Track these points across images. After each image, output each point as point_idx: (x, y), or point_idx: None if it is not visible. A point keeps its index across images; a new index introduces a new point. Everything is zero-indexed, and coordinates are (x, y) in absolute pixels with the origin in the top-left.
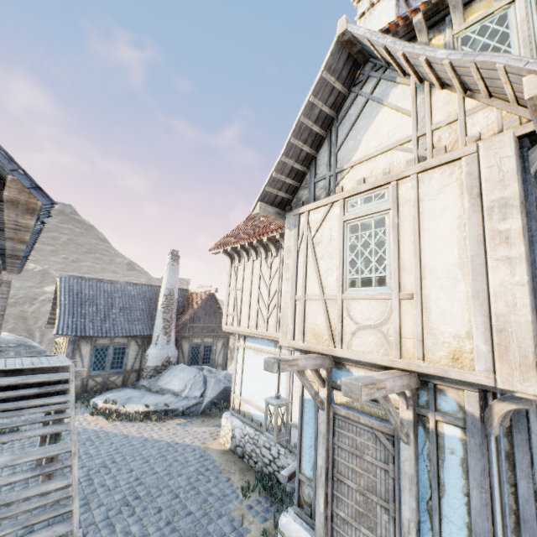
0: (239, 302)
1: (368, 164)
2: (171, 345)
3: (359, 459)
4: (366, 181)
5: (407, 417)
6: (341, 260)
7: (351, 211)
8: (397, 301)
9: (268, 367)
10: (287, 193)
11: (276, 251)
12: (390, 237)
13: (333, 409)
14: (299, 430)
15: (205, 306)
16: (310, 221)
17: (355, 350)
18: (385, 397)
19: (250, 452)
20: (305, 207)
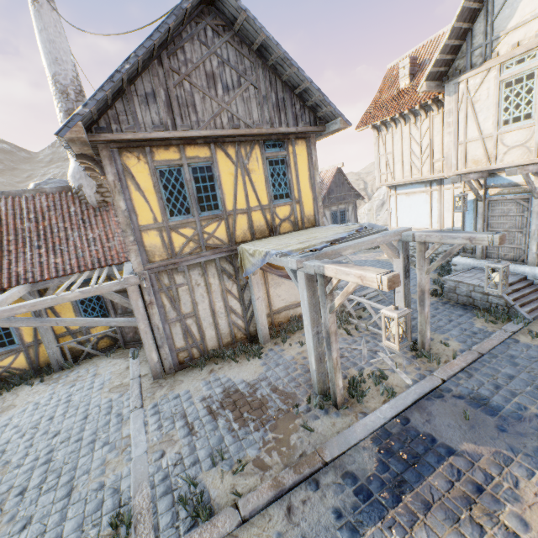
0: (391, 163)
1: (522, 29)
2: None
3: (505, 217)
4: (519, 44)
5: (537, 186)
6: (497, 110)
7: (506, 72)
8: (537, 126)
9: (454, 181)
10: (445, 67)
11: (425, 114)
12: (537, 86)
13: (488, 199)
14: (462, 218)
15: (335, 180)
16: (468, 86)
17: (505, 162)
18: (527, 176)
19: (411, 254)
20: (464, 76)
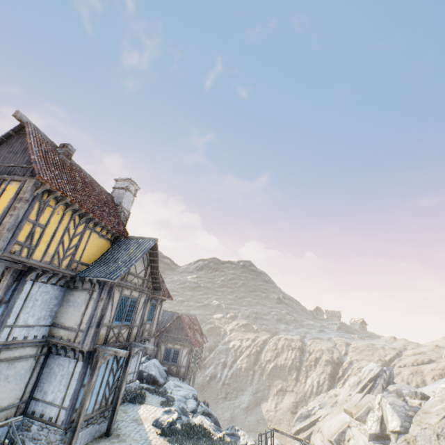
0: None
1: None
2: (150, 344)
3: None
4: None
5: None
6: None
7: None
8: None
9: None
10: None
11: None
12: None
13: None
14: None
15: (176, 324)
16: None
17: None
18: None
19: None
20: None
